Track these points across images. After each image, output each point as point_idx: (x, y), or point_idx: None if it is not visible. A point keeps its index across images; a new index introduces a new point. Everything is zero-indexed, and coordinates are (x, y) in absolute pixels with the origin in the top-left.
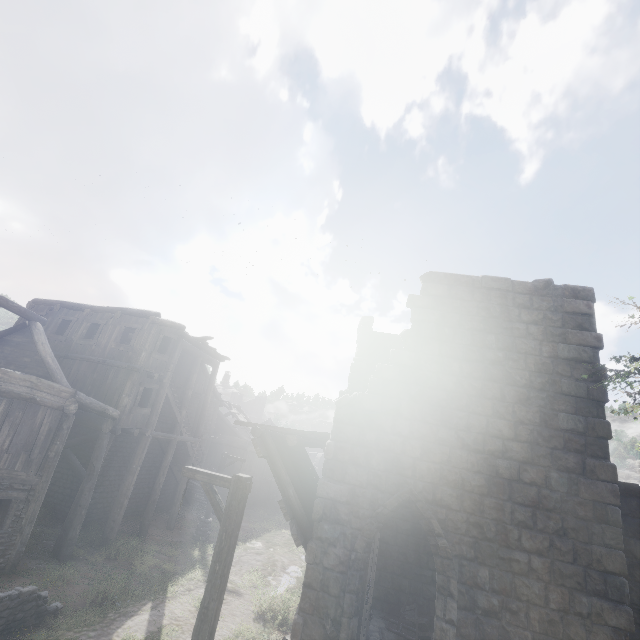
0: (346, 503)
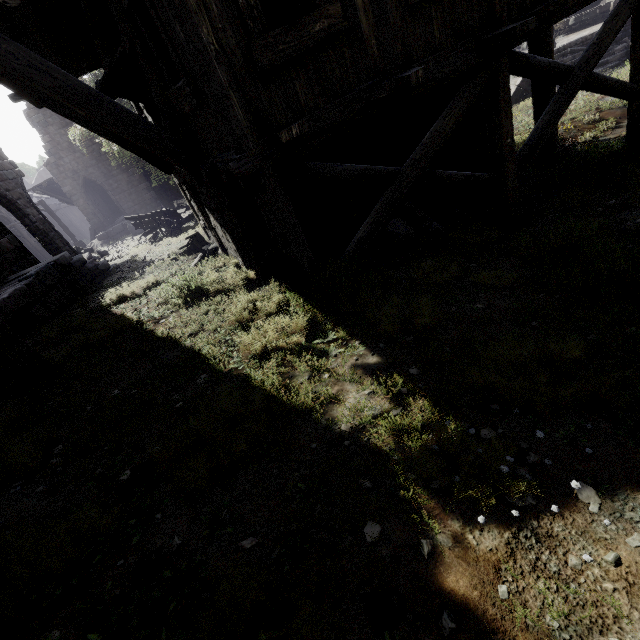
0: (73, 189)
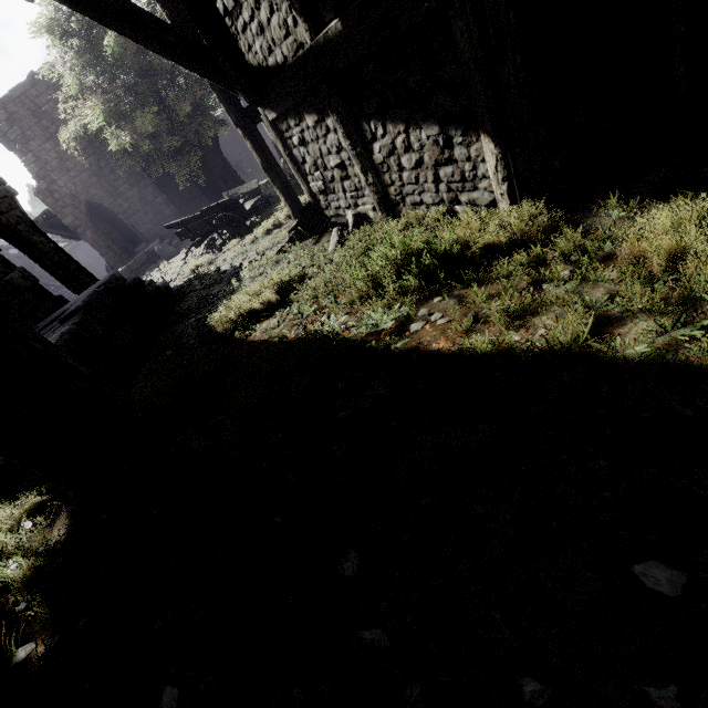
0: (76, 220)
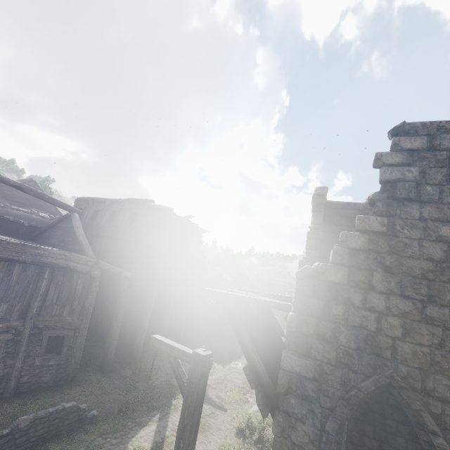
0: (313, 379)
